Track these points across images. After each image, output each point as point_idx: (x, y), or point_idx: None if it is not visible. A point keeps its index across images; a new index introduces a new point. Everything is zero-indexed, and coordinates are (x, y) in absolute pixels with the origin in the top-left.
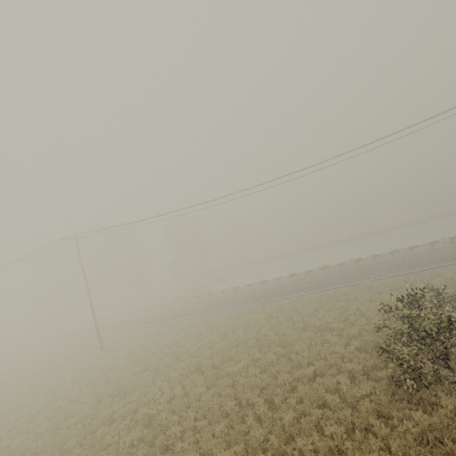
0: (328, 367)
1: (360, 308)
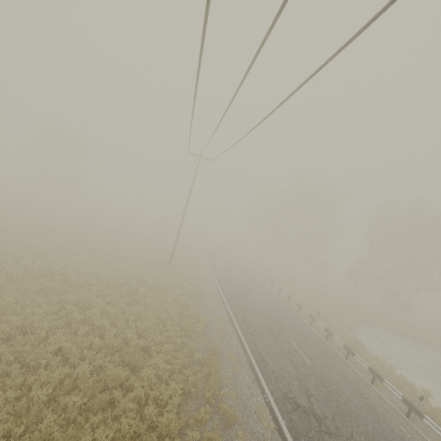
0: None
1: None
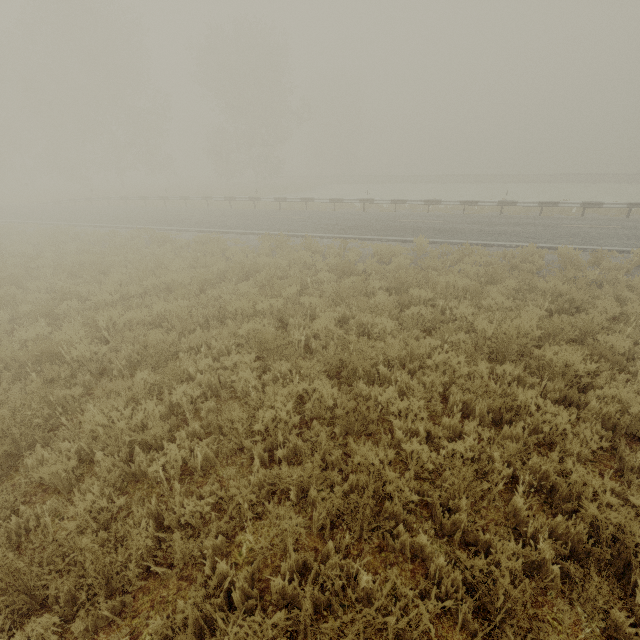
0: (541, 636)
1: (631, 315)
